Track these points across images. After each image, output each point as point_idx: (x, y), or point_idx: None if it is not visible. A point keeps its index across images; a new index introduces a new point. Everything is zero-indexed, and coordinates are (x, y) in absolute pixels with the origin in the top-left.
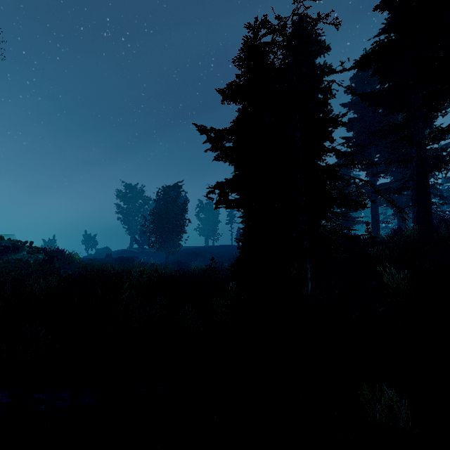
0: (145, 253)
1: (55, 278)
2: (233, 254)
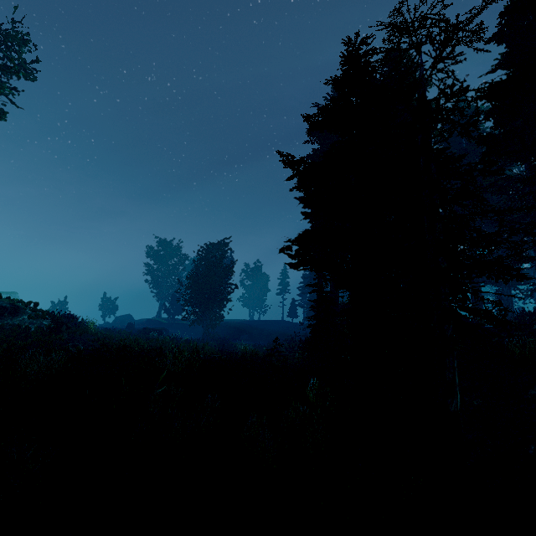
0: (175, 325)
1: (61, 356)
2: (286, 333)
